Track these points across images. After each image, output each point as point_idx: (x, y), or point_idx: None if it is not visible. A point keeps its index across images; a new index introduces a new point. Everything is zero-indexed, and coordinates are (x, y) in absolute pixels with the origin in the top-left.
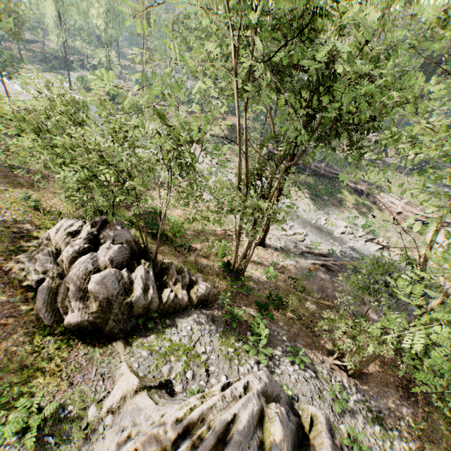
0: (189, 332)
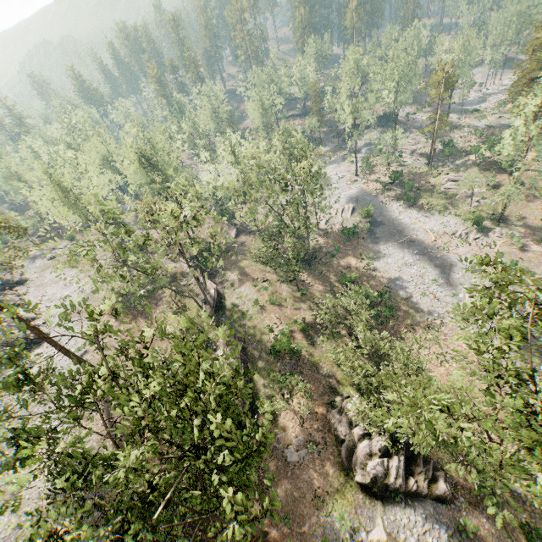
0: (423, 518)
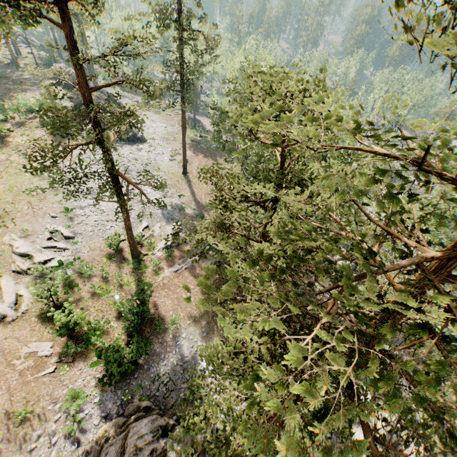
0: None
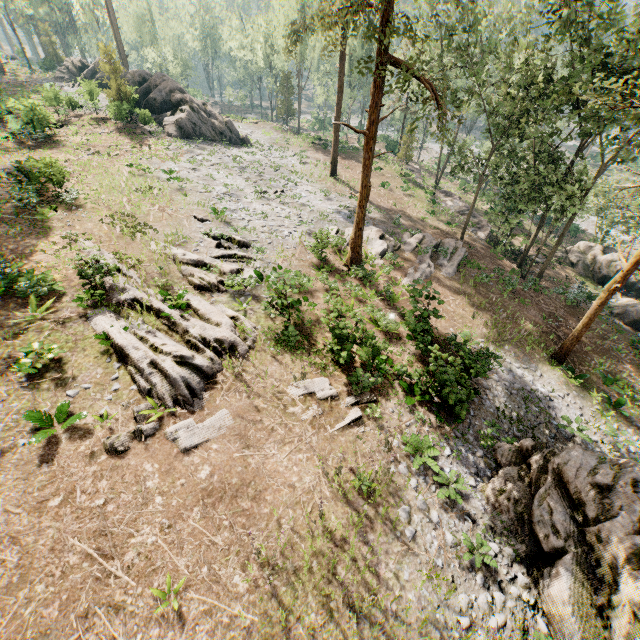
0: None
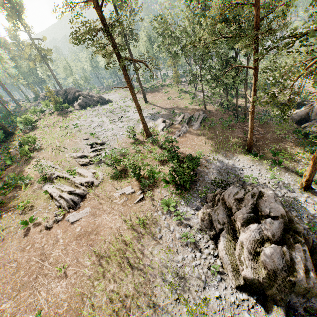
0: None
